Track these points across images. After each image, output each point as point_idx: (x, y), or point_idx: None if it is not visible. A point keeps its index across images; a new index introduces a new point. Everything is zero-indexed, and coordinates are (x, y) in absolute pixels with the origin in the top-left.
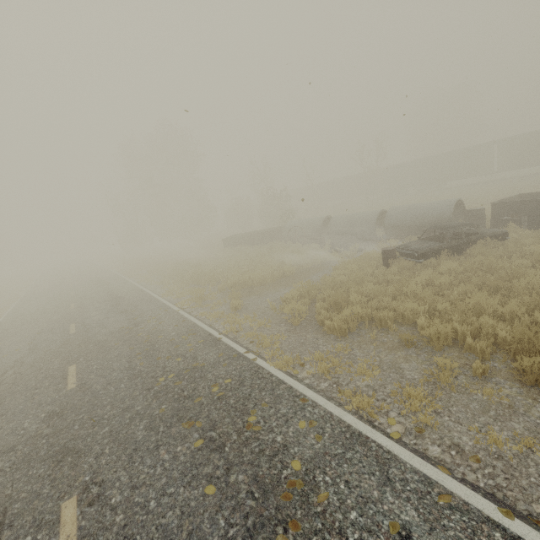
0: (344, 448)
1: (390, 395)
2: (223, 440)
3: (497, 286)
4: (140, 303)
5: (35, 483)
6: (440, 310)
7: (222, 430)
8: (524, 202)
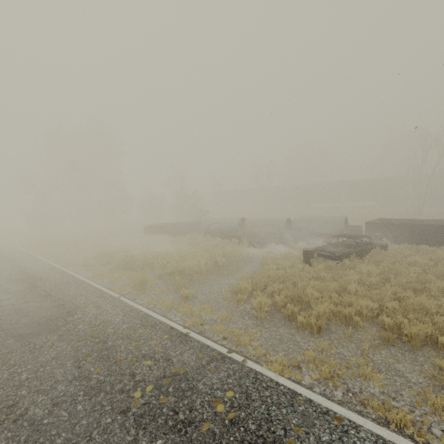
0: None
1: (413, 404)
2: None
3: (414, 288)
4: (66, 286)
5: None
6: (390, 307)
7: None
8: (388, 224)
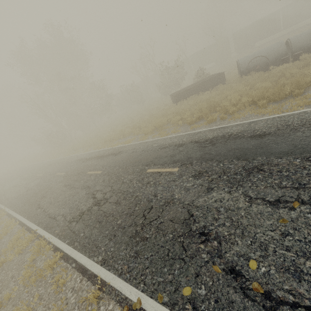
0: None
1: None
2: None
3: None
4: (304, 118)
5: None
6: None
7: None
8: None
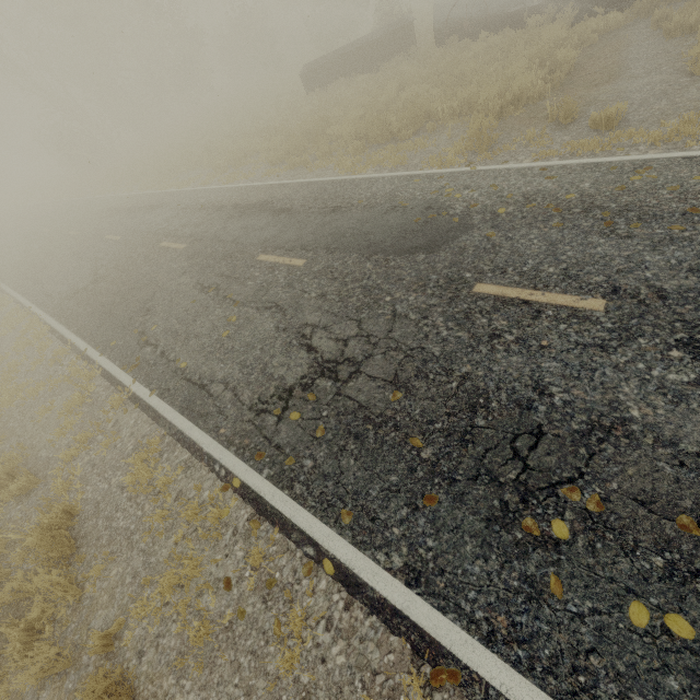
0: None
1: None
2: None
3: None
4: (335, 192)
5: None
6: None
7: None
8: None
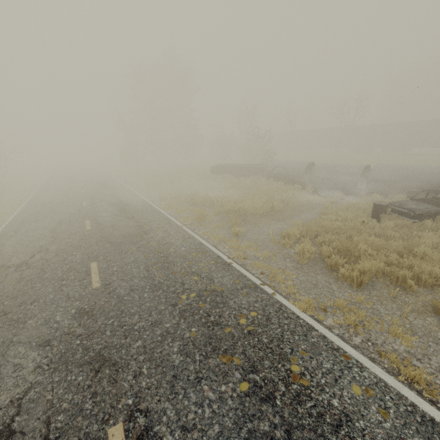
0: (422, 437)
1: (439, 370)
2: (270, 389)
3: None
4: (144, 212)
5: (75, 392)
6: None
7: (265, 375)
8: None
